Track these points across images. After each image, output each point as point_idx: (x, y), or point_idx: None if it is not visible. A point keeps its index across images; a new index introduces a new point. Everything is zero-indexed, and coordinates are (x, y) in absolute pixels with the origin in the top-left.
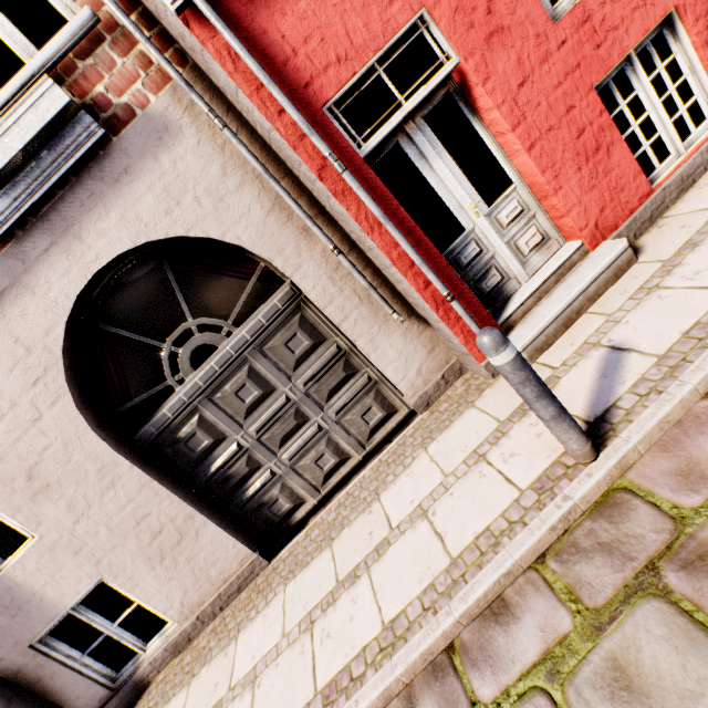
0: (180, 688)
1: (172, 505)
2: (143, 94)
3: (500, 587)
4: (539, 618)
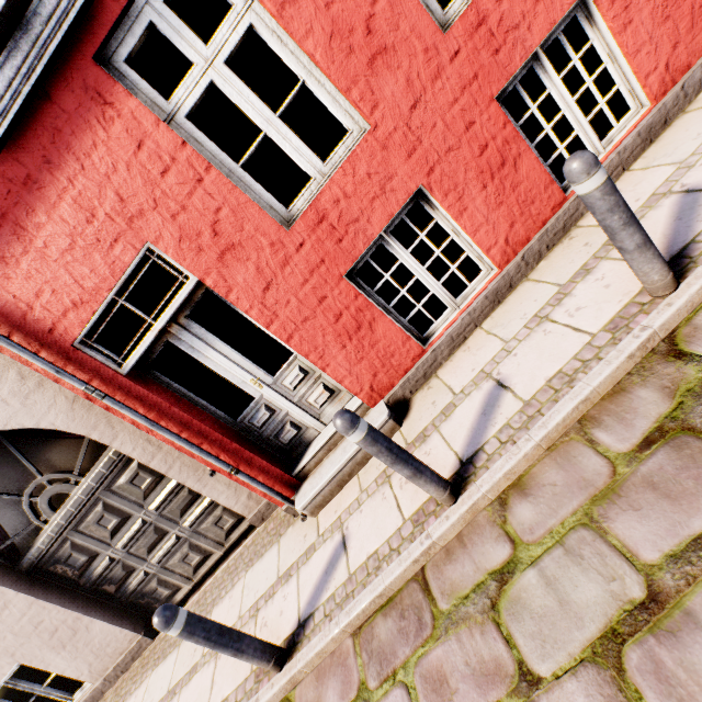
0: None
1: (60, 612)
2: None
3: None
4: None
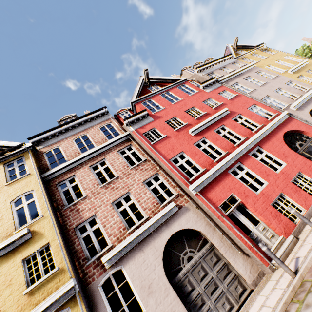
0: None
1: (181, 308)
2: (184, 203)
3: (284, 307)
4: (293, 307)
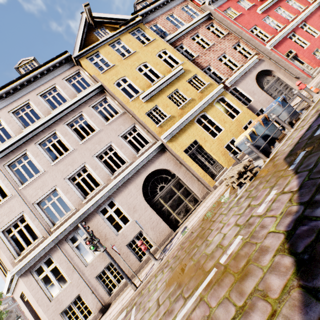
0: None
1: (270, 98)
2: (261, 58)
3: None
4: None
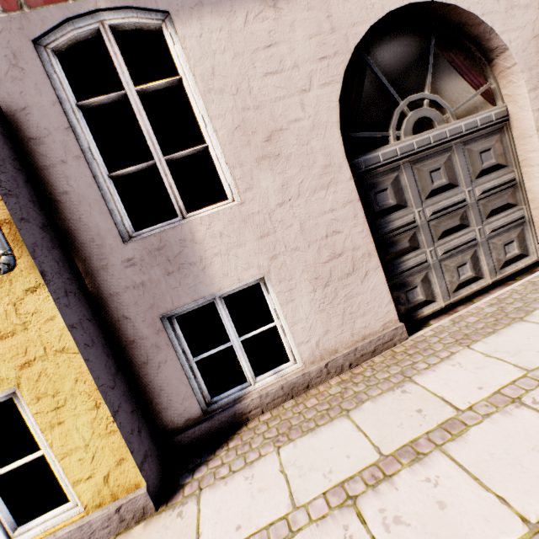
0: (328, 420)
1: (360, 233)
2: None
3: None
4: None
